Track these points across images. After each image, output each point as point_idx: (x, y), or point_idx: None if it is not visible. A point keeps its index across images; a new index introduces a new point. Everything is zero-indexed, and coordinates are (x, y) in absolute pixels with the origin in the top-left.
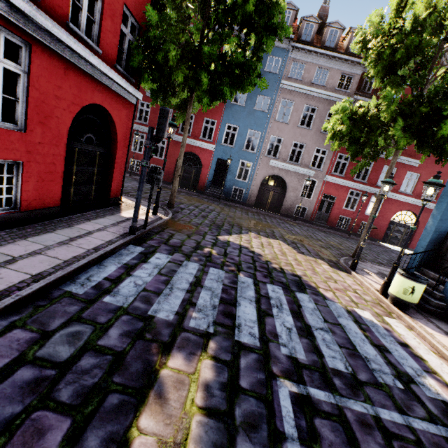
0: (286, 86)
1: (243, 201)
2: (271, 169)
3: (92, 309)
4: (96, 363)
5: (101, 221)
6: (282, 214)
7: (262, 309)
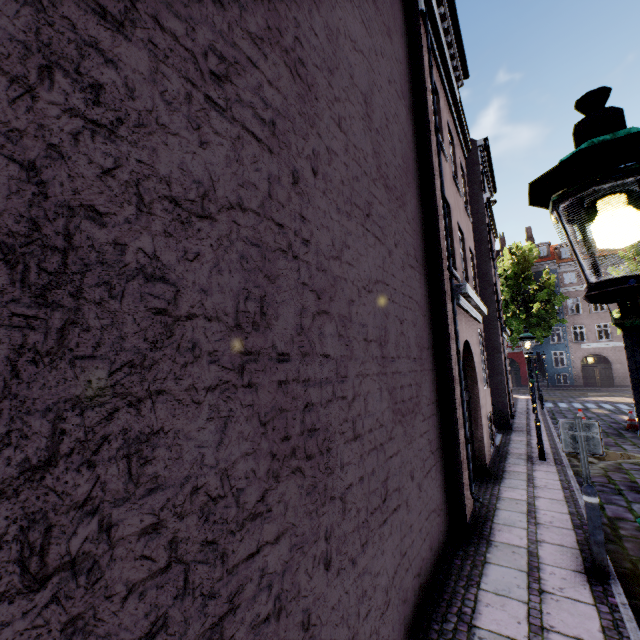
0: (566, 290)
1: (571, 384)
2: (585, 350)
3: (561, 407)
4: (574, 409)
5: (521, 399)
6: (618, 386)
7: (614, 406)
